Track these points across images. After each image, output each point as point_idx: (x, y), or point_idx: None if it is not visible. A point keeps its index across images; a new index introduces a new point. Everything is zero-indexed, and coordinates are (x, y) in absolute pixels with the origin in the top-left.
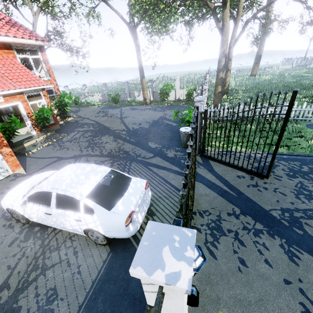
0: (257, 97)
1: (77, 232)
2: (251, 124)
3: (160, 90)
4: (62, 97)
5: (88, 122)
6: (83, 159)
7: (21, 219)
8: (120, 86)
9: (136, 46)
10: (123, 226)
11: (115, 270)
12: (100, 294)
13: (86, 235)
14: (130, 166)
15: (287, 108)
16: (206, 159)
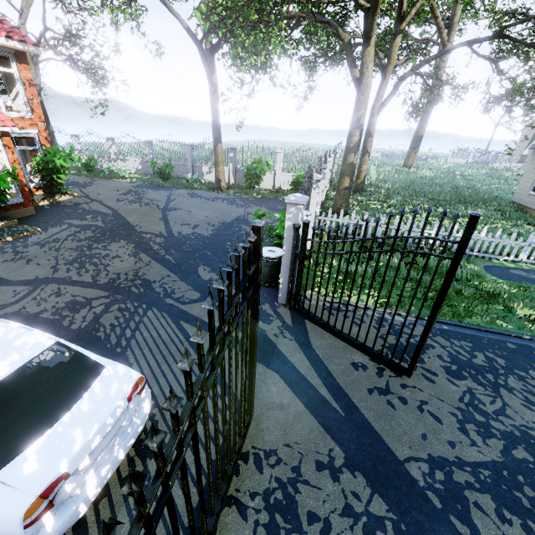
0: (402, 214)
1: None
2: (386, 267)
3: (247, 168)
4: (51, 155)
5: (98, 209)
6: (49, 289)
7: None
8: (183, 151)
9: (211, 85)
10: (16, 528)
11: None
12: None
13: None
14: (143, 317)
15: (457, 248)
16: (300, 317)
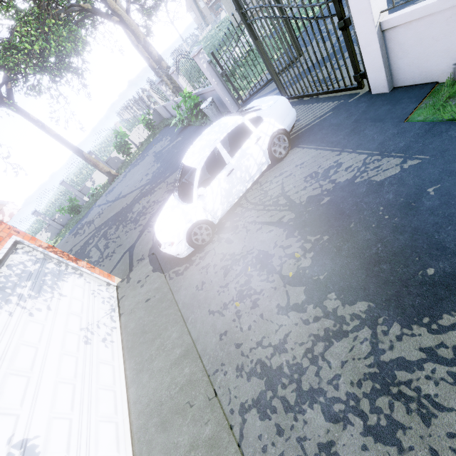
0: None
1: (262, 165)
2: None
3: (115, 147)
4: None
5: (86, 240)
6: (156, 218)
7: (206, 236)
8: None
9: (37, 123)
10: (288, 103)
11: (316, 137)
12: (331, 140)
13: (270, 161)
14: None
15: None
16: (249, 102)
